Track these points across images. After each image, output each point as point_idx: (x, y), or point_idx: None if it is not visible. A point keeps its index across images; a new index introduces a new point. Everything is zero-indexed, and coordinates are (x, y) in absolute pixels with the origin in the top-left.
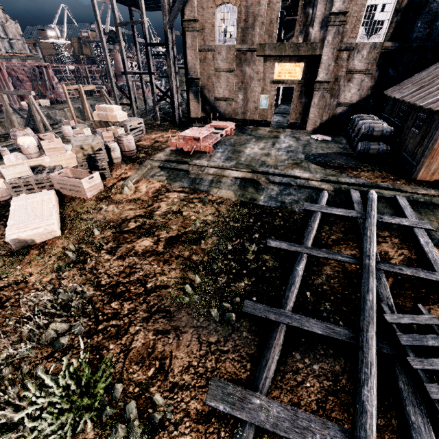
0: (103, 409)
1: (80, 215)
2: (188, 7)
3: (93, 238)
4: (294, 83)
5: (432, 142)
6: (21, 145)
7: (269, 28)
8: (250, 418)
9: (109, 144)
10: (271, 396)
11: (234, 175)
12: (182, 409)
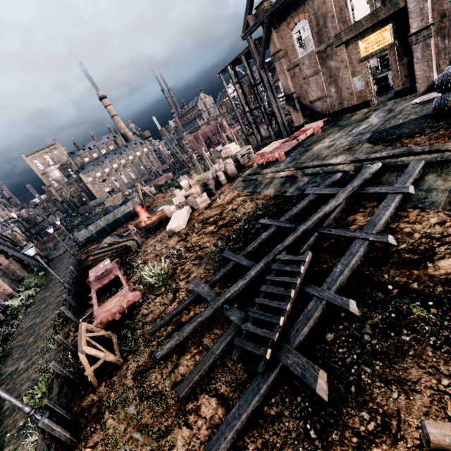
0: (168, 285)
1: (195, 217)
2: (271, 45)
3: (194, 228)
4: (385, 49)
5: None
6: (182, 185)
7: (341, 16)
8: (197, 290)
9: (217, 173)
10: (214, 289)
11: (281, 176)
12: (186, 288)
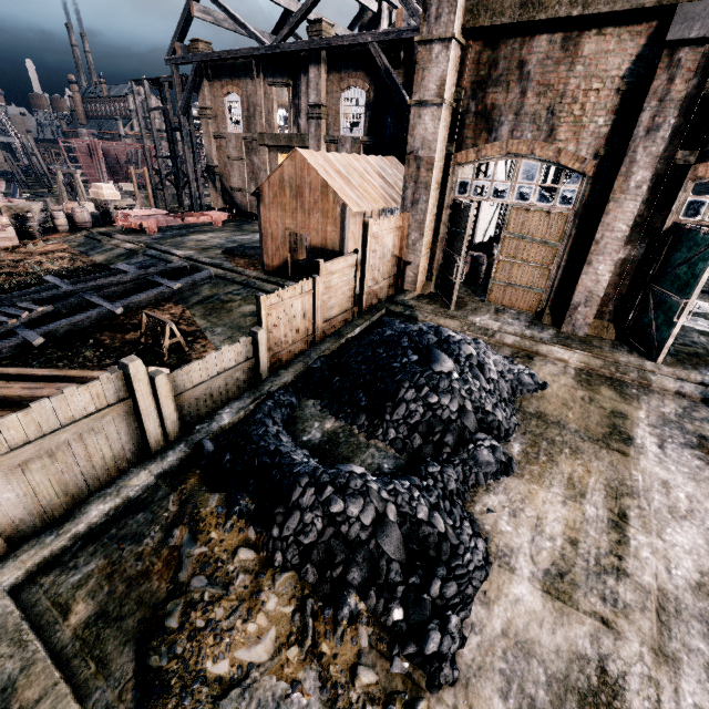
0: None
1: None
2: (201, 95)
3: None
4: None
5: (260, 227)
6: None
7: (269, 118)
8: None
9: (53, 212)
10: None
11: (126, 247)
12: None
